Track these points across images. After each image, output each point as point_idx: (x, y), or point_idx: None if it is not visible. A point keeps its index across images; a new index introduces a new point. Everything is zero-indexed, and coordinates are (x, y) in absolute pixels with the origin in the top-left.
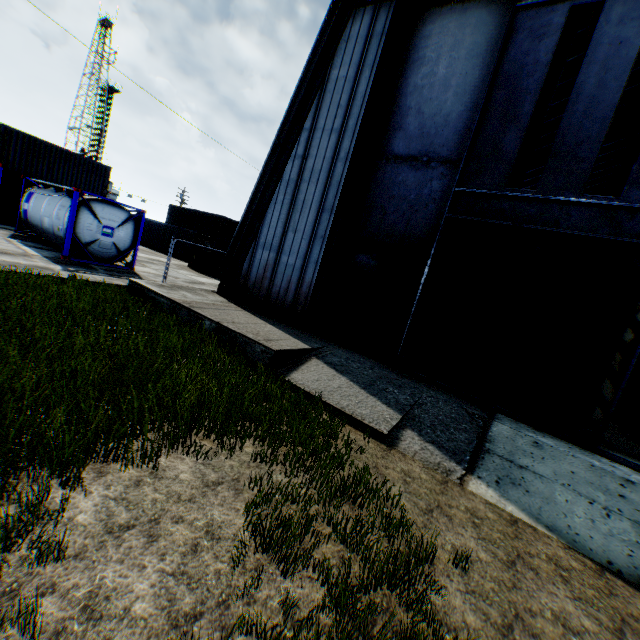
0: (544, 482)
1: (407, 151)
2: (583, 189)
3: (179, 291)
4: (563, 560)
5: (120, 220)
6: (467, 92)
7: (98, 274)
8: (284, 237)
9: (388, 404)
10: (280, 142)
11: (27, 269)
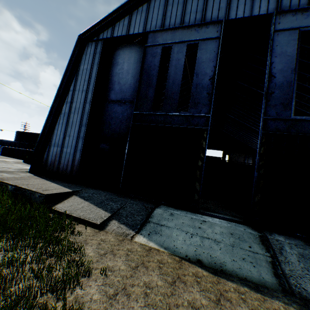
0: (170, 229)
1: (116, 98)
2: (177, 110)
3: (0, 173)
4: (165, 260)
5: None
6: (135, 75)
7: None
8: (64, 139)
9: (106, 210)
10: (58, 96)
11: None
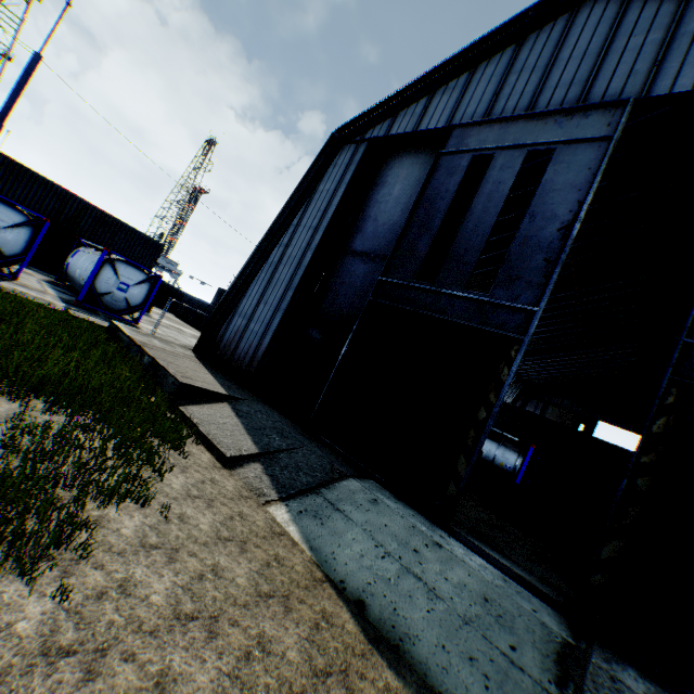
0: (348, 523)
1: (362, 248)
2: (465, 286)
3: (150, 338)
4: (290, 561)
5: (138, 280)
6: (409, 208)
7: (95, 317)
8: (257, 307)
9: (257, 443)
10: (271, 232)
11: (31, 297)
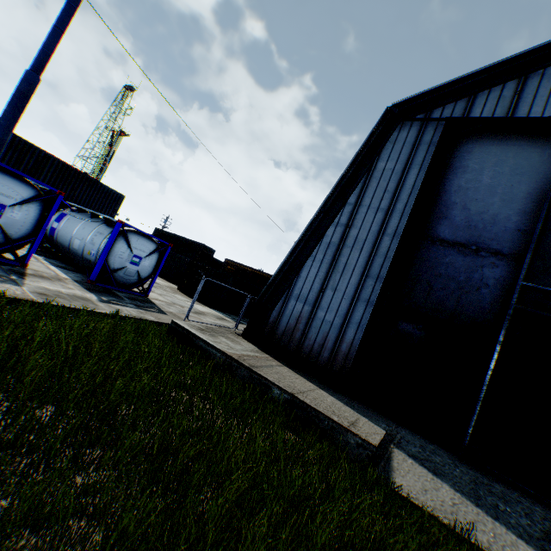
0: None
1: (453, 237)
2: None
3: (219, 337)
4: None
5: (148, 251)
6: (513, 199)
7: (128, 305)
8: (322, 293)
9: (522, 537)
10: (326, 210)
11: (72, 301)
